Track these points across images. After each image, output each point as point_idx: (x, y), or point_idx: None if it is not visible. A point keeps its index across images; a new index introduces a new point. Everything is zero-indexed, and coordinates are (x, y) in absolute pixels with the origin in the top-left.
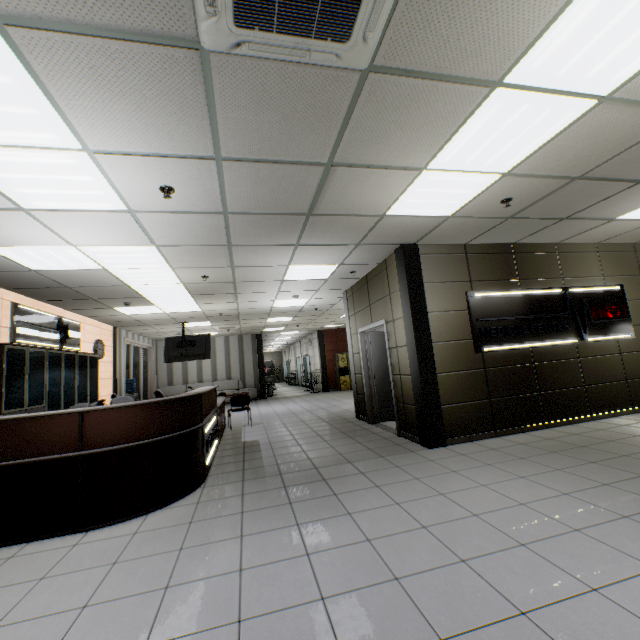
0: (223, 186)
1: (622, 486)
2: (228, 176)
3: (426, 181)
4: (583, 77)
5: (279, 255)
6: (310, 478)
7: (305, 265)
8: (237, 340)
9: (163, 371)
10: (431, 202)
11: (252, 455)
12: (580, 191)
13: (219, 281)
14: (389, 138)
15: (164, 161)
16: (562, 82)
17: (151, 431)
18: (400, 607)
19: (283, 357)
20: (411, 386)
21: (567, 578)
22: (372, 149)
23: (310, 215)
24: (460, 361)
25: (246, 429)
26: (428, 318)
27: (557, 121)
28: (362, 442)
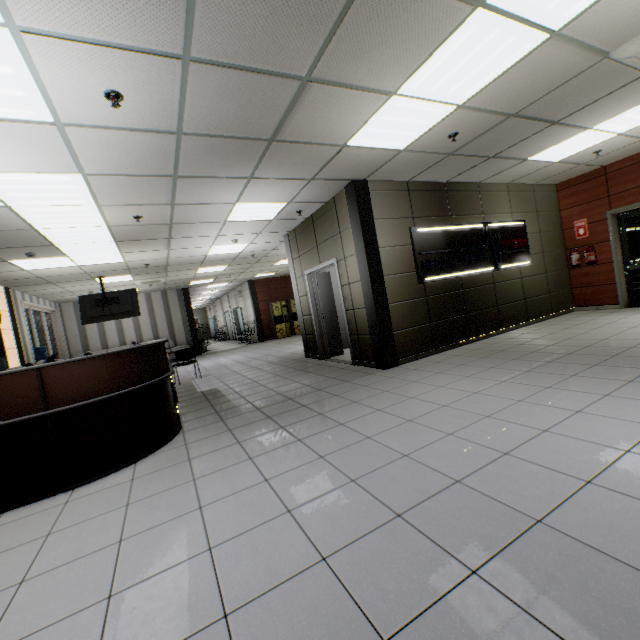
0: (183, 97)
1: (539, 370)
2: (193, 84)
3: (392, 108)
4: (546, 8)
5: (228, 190)
6: (290, 407)
7: (253, 203)
8: (161, 296)
9: (75, 337)
10: (391, 133)
11: (218, 400)
12: (511, 129)
13: (153, 223)
14: (372, 53)
15: (117, 55)
16: (530, 10)
17: (124, 382)
18: (418, 471)
19: (208, 314)
20: (366, 318)
21: (525, 428)
22: (353, 65)
23: (272, 141)
24: (407, 292)
25: (197, 381)
26: (379, 253)
27: (515, 53)
28: (323, 374)
